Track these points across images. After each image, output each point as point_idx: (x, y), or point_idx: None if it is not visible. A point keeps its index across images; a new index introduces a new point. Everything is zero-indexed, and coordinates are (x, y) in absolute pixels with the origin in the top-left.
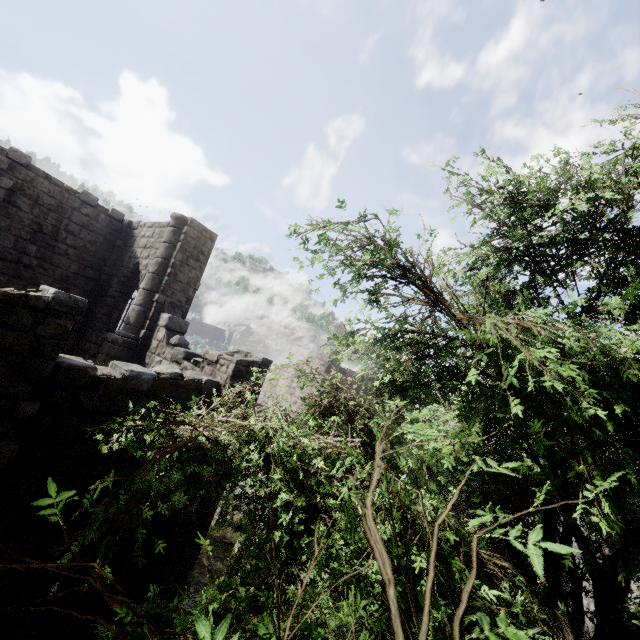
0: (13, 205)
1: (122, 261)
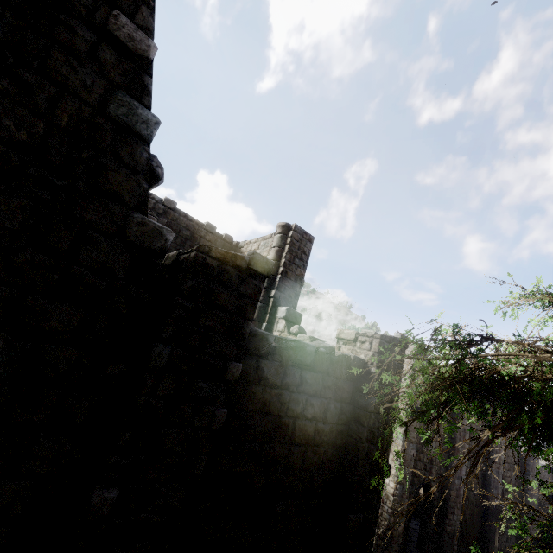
0: None
1: None
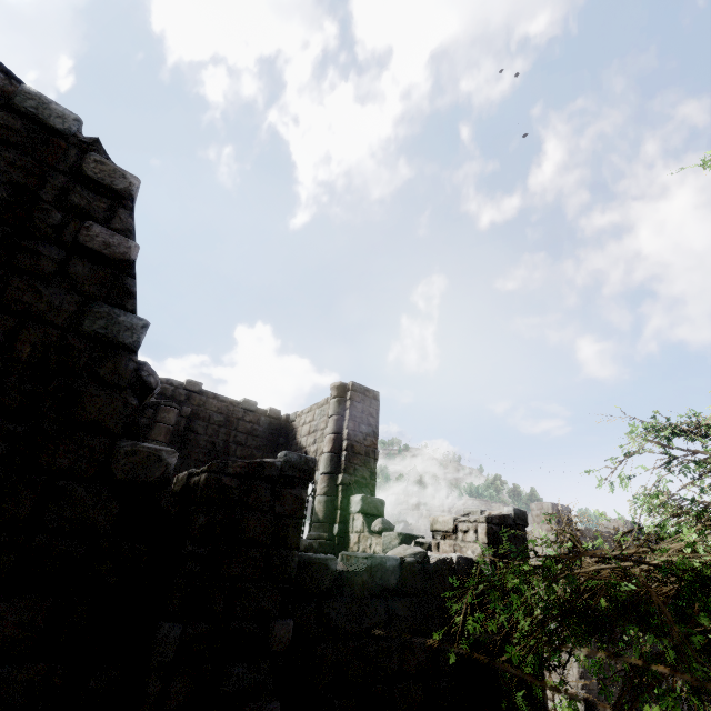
0: (191, 431)
1: None
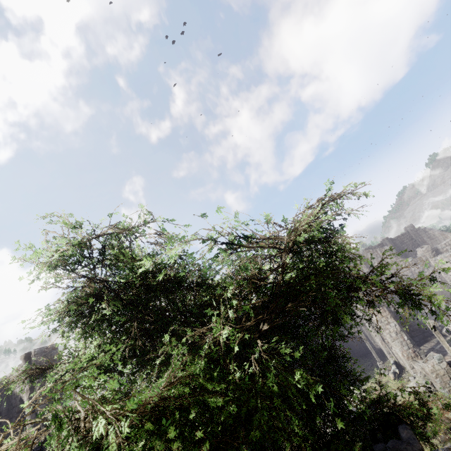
0: None
1: (12, 405)
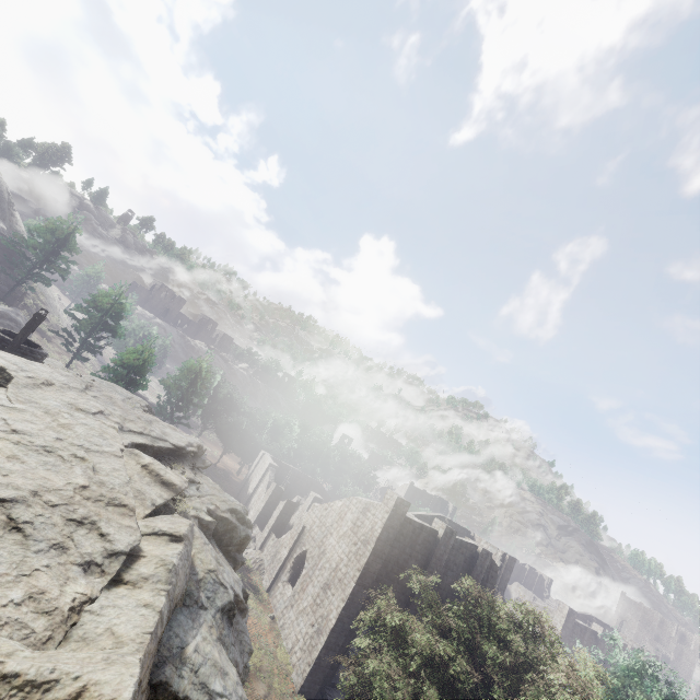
0: None
1: None
